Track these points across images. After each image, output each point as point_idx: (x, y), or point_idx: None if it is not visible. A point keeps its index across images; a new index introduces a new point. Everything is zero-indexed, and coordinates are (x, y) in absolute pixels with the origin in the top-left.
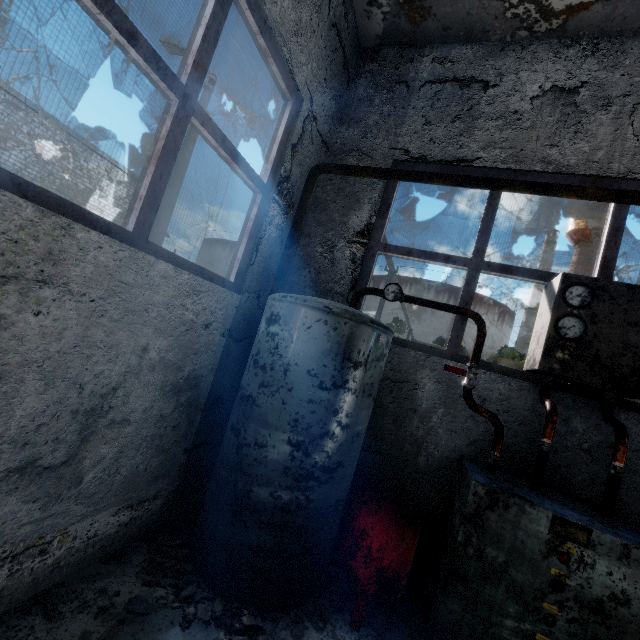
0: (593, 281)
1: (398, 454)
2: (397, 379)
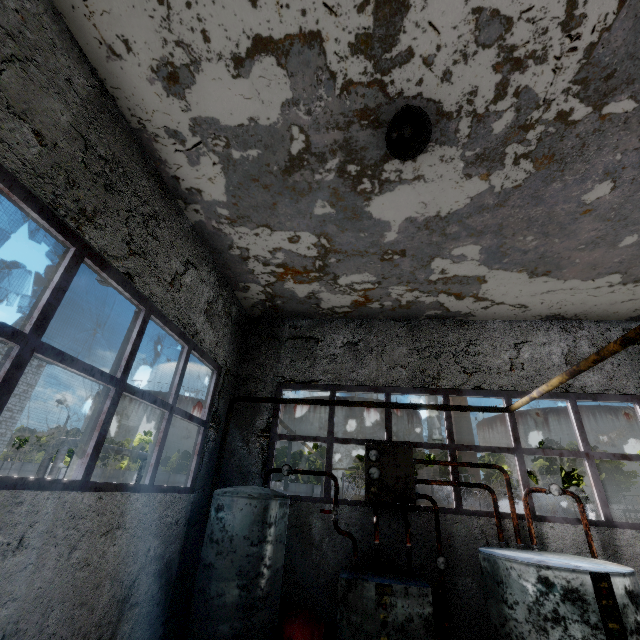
0: (379, 446)
1: (307, 579)
2: (299, 524)
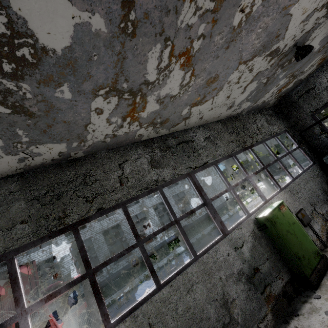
0: None
1: None
2: None
